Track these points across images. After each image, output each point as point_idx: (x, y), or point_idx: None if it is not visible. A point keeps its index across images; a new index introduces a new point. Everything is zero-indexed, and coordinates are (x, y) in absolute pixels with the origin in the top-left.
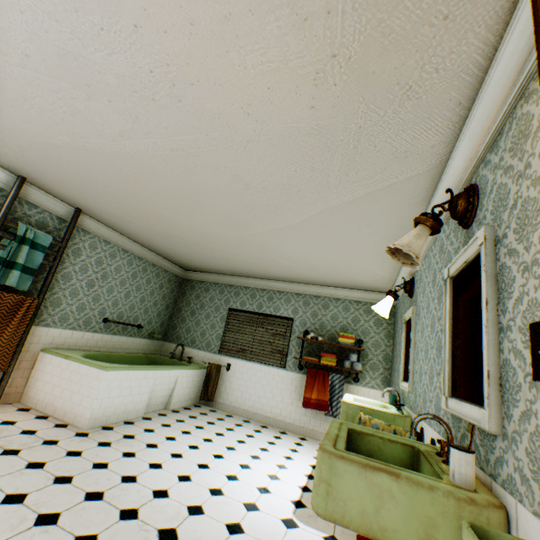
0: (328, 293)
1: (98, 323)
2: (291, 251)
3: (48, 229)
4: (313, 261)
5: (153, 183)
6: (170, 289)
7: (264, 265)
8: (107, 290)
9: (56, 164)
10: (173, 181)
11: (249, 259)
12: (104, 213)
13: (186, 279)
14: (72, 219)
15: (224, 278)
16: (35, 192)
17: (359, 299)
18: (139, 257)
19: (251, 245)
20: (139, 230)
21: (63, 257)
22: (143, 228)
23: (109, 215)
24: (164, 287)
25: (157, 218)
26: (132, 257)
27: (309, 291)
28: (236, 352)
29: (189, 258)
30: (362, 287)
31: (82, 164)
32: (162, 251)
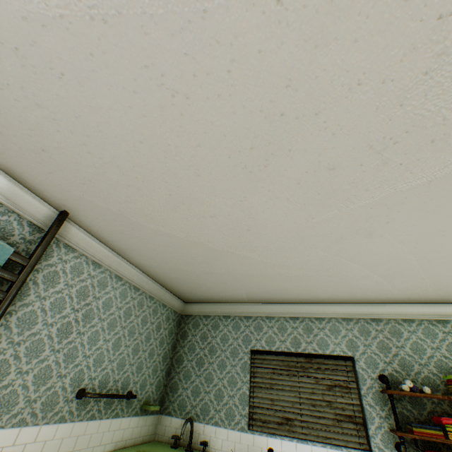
0: (392, 312)
1: (67, 402)
2: (384, 242)
3: (10, 240)
4: (406, 260)
5: (214, 107)
6: (168, 330)
7: (311, 278)
8: (88, 339)
9: (39, 96)
10: (261, 89)
11: (293, 271)
12: (100, 215)
13: (186, 315)
14: (51, 225)
15: (236, 308)
16: (0, 180)
17: (443, 317)
18: (135, 287)
19: (317, 242)
20: (145, 241)
21: (27, 286)
22: (153, 235)
23: (107, 217)
24: (161, 327)
25: (183, 210)
26: (127, 286)
27: (362, 313)
28: (277, 424)
29: (199, 282)
30: (447, 297)
31: (87, 78)
32: (164, 276)
